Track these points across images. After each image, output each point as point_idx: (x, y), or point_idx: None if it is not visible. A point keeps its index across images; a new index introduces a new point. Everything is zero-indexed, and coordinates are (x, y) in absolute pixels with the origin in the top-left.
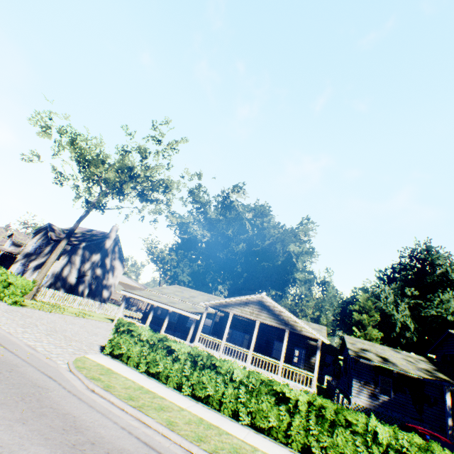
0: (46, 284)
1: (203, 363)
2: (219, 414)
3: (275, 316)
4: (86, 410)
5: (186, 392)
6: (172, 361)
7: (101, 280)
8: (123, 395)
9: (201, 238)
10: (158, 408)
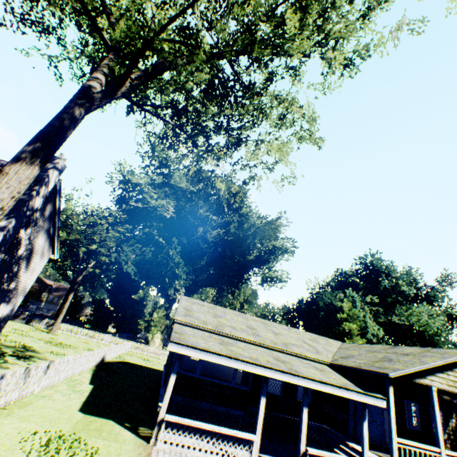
0: None
1: None
2: None
3: None
4: None
5: None
6: None
7: None
8: None
9: (162, 212)
10: None
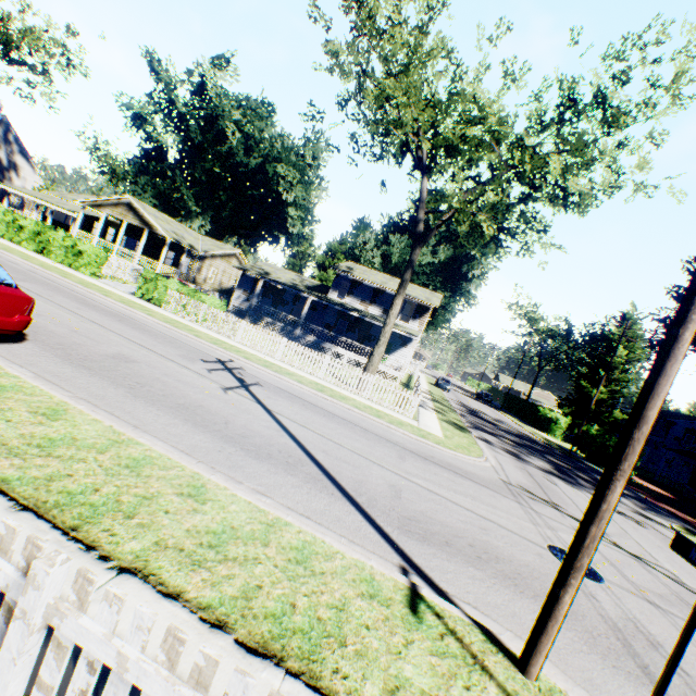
0: None
1: None
2: None
3: (140, 218)
4: None
5: None
6: None
7: None
8: None
9: (164, 144)
10: None
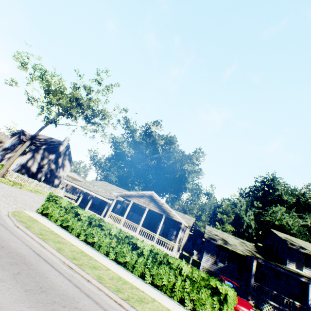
0: (15, 170)
1: (96, 223)
2: (98, 252)
3: (158, 206)
4: (7, 234)
5: (82, 238)
6: (77, 220)
7: (54, 172)
8: (36, 232)
9: (127, 153)
10: (56, 242)
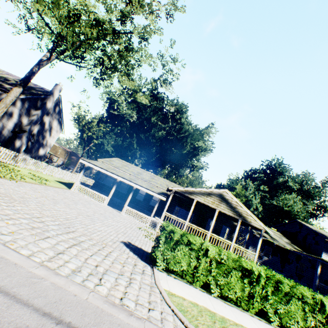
0: None
1: (286, 290)
2: None
3: (232, 208)
4: None
5: (276, 323)
6: (246, 284)
7: (38, 138)
8: None
9: (129, 118)
10: None
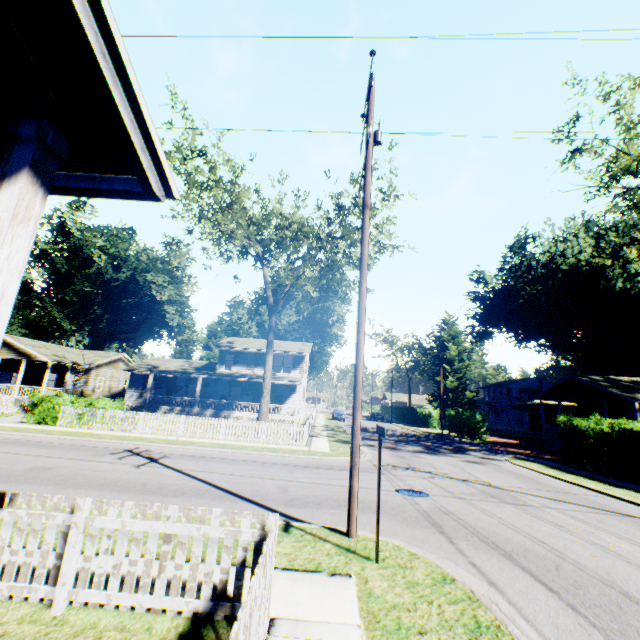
0: None
1: None
2: None
3: (16, 351)
4: None
5: None
6: None
7: None
8: None
9: (29, 278)
10: None
